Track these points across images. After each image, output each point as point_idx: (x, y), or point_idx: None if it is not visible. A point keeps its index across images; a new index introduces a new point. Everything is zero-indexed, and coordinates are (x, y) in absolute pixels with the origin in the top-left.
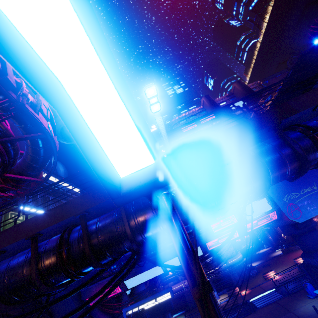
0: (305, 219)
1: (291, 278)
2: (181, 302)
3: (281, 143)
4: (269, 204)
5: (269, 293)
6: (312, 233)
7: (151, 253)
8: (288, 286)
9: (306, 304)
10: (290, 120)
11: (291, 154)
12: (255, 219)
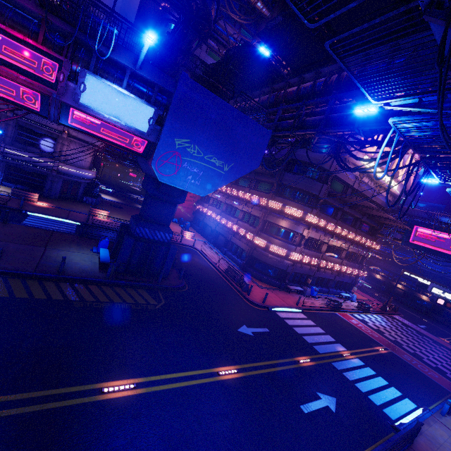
0: (170, 183)
1: (115, 228)
2: None
3: None
4: (149, 123)
5: (67, 222)
6: (167, 206)
7: None
8: (98, 231)
9: (78, 252)
10: None
11: None
12: (100, 117)
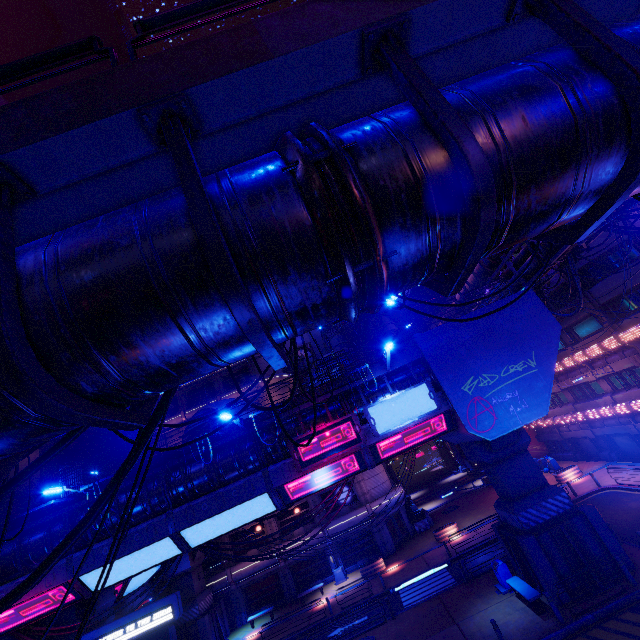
0: (502, 433)
1: (483, 541)
2: (271, 589)
3: (178, 197)
4: (432, 398)
5: (434, 573)
6: (519, 460)
7: (157, 508)
8: (472, 559)
9: (489, 606)
10: (267, 106)
11: (192, 247)
12: (397, 431)
